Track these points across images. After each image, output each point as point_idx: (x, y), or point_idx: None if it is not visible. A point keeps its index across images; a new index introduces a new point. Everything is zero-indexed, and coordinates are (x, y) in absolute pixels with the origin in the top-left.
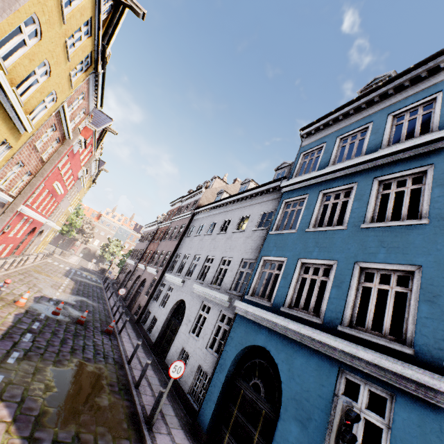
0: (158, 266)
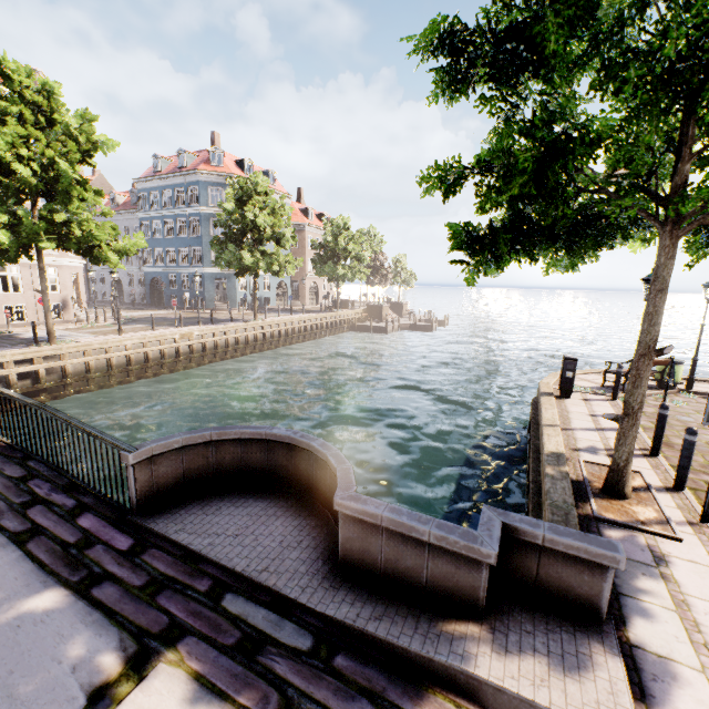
0: None
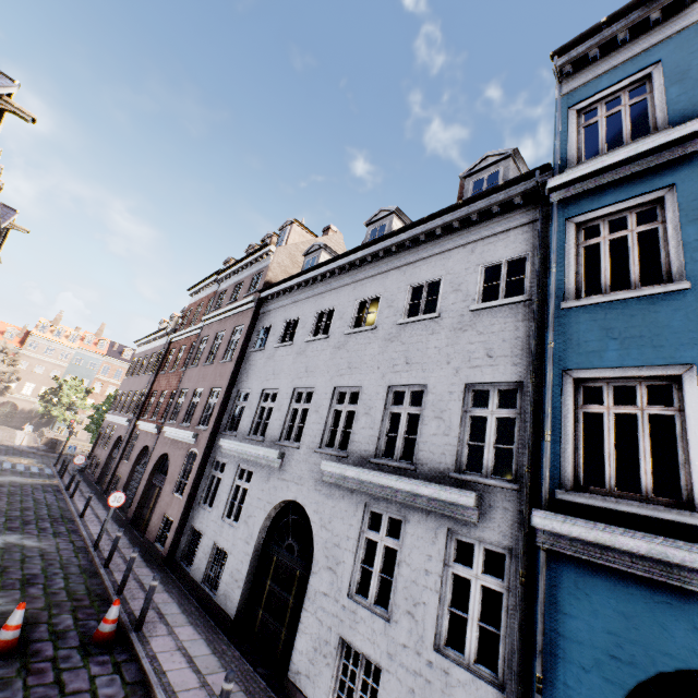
0: (194, 423)
